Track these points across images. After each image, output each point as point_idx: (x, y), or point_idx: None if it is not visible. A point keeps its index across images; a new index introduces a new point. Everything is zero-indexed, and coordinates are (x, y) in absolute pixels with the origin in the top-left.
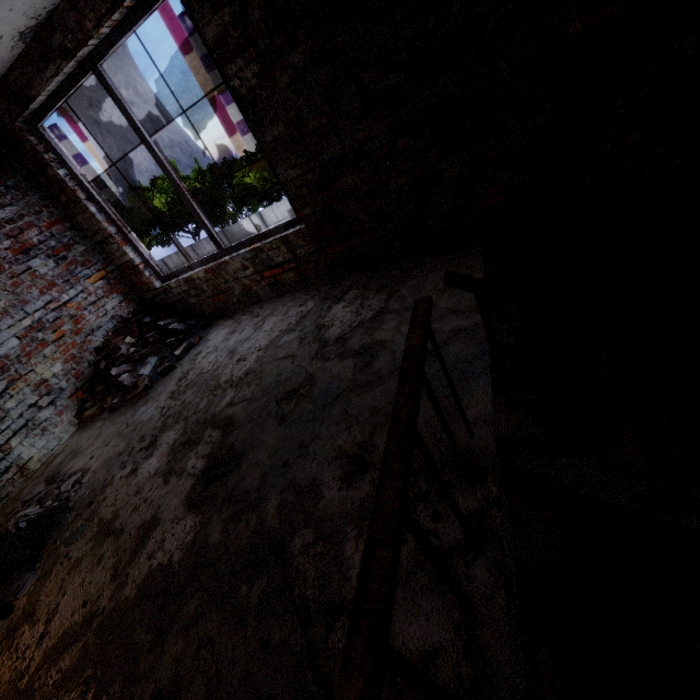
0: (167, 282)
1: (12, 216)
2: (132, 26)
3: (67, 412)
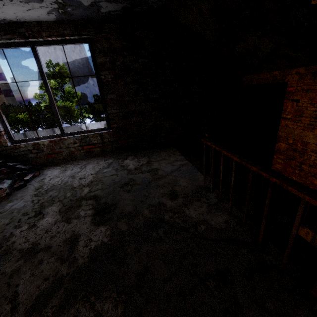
0: (18, 144)
1: None
2: (63, 44)
3: None
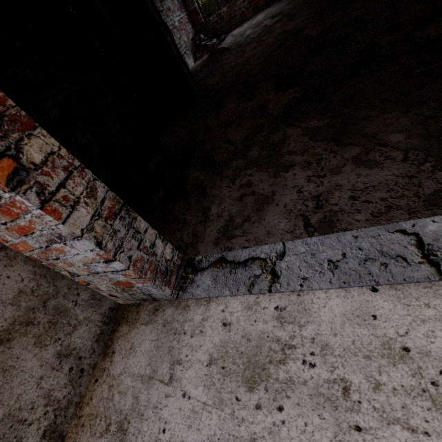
0: (208, 19)
1: None
2: None
3: (191, 56)
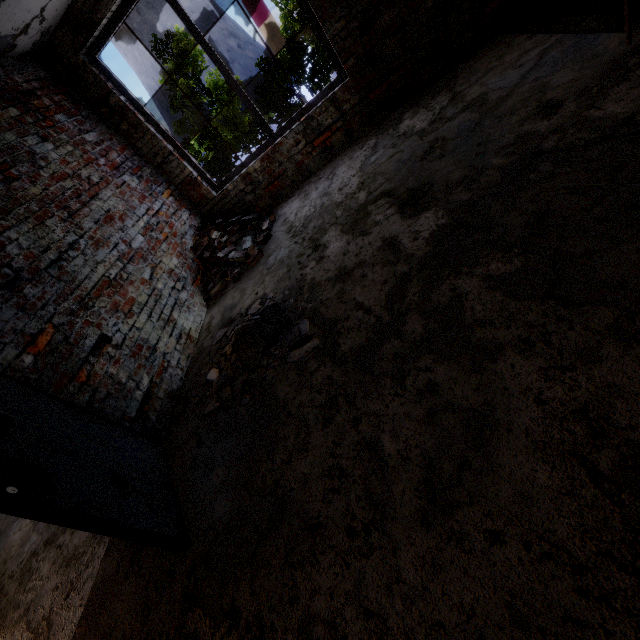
0: (223, 188)
1: (96, 140)
2: None
3: (196, 296)
